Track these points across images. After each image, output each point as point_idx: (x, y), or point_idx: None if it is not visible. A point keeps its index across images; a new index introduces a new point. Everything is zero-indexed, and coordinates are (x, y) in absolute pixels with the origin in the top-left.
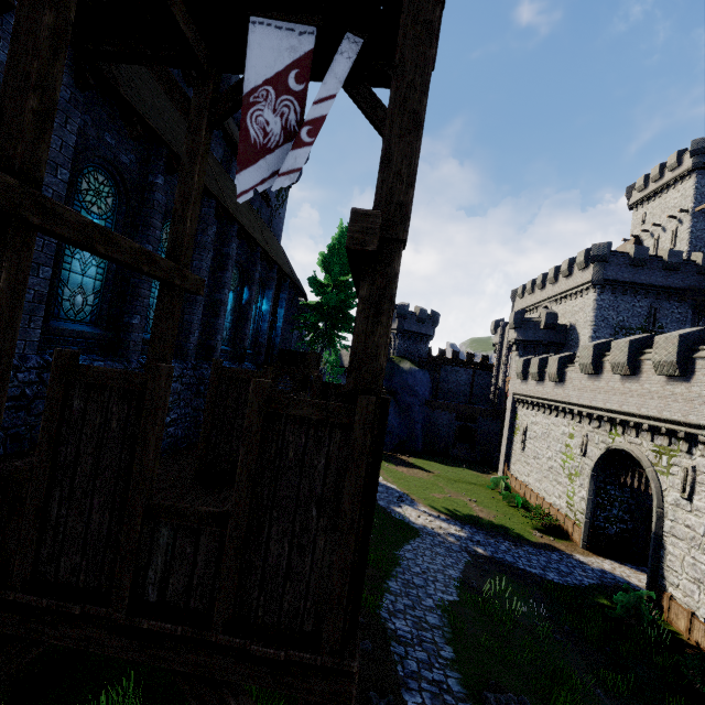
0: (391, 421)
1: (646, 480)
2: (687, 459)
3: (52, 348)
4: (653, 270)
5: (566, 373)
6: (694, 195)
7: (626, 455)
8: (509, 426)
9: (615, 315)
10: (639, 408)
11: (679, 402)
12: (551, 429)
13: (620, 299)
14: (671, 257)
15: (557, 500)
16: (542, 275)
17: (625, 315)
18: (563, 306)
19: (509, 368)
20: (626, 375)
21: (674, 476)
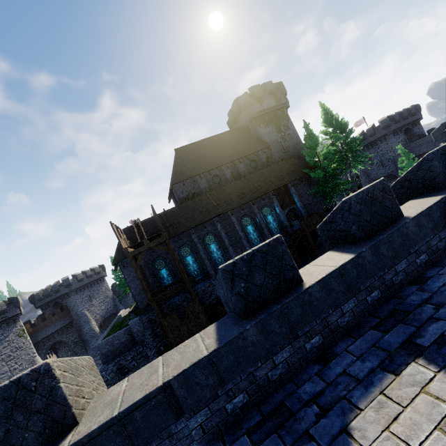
0: None
1: None
2: None
3: (196, 285)
4: None
5: None
6: None
7: None
8: None
9: None
10: None
11: None
12: None
13: None
14: None
15: None
16: None
17: None
18: None
19: None
20: None
21: None
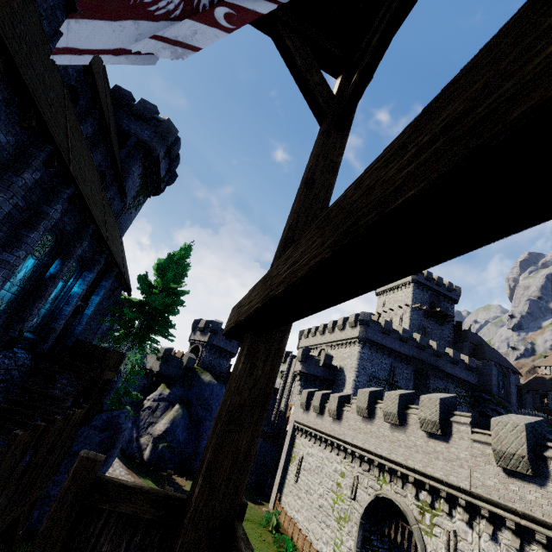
0: (178, 434)
1: (408, 536)
2: (448, 521)
3: None
4: (394, 339)
5: (343, 412)
6: (412, 297)
7: (390, 504)
8: (287, 453)
9: (370, 366)
10: (406, 459)
11: (440, 460)
12: (325, 463)
13: (374, 354)
14: (404, 332)
15: (325, 547)
16: (324, 325)
17: (376, 367)
18: (336, 351)
19: (291, 395)
20: (395, 424)
21: (437, 538)
